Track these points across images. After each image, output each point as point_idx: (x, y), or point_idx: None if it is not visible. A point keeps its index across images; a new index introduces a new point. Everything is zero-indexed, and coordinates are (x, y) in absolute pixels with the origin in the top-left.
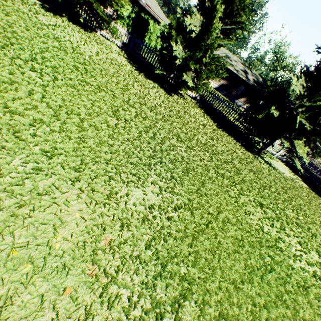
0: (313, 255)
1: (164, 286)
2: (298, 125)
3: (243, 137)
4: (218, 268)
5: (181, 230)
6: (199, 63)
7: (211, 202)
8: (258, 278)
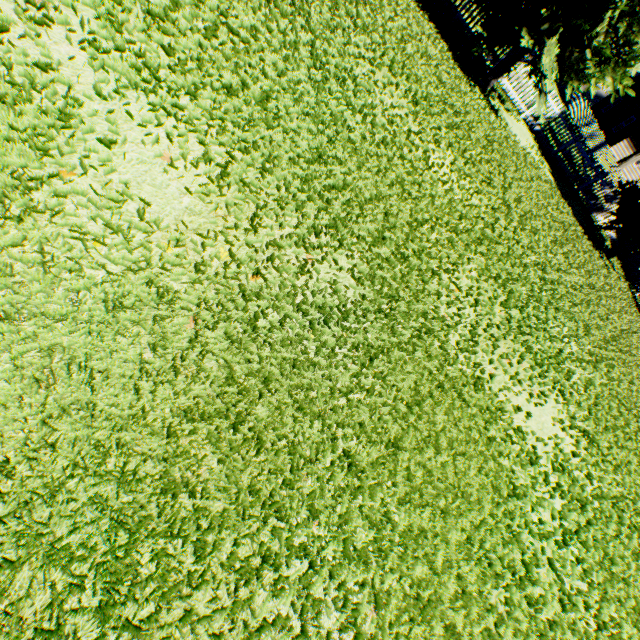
0: (465, 184)
1: (192, 6)
2: None
3: (469, 52)
4: (283, 59)
5: (240, 1)
6: None
7: (314, 26)
8: (341, 108)
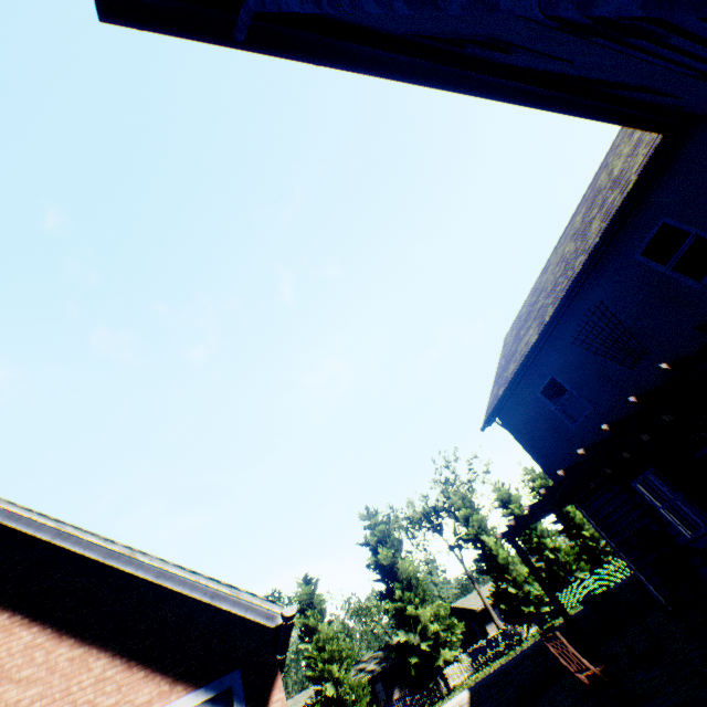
0: None
1: None
2: (430, 646)
3: (432, 702)
4: None
5: None
6: (352, 703)
7: None
8: None
